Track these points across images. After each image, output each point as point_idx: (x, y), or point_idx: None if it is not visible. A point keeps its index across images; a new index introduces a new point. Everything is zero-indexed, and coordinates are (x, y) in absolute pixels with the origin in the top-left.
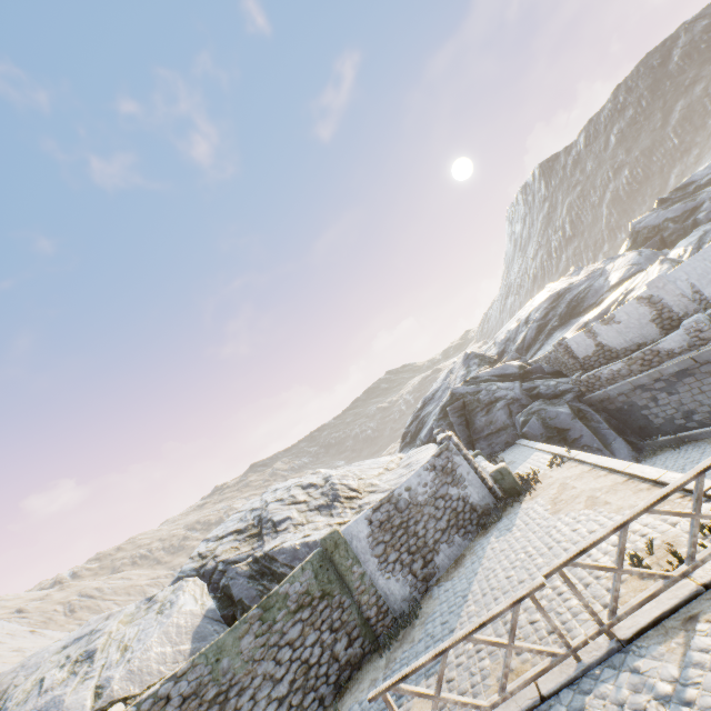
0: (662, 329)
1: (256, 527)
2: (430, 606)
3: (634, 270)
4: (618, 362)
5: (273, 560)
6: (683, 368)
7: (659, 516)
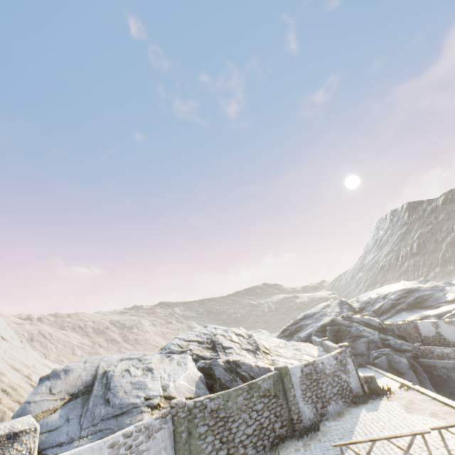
0: None
1: (209, 343)
2: (326, 428)
3: None
4: (448, 348)
5: (238, 366)
6: None
7: None
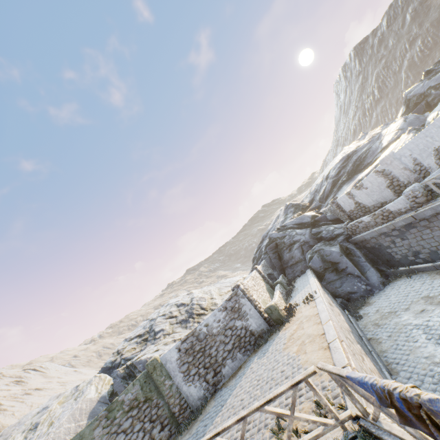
0: (395, 192)
1: (148, 333)
2: (210, 406)
3: (399, 134)
4: (367, 217)
5: (136, 367)
6: (408, 223)
7: (315, 380)
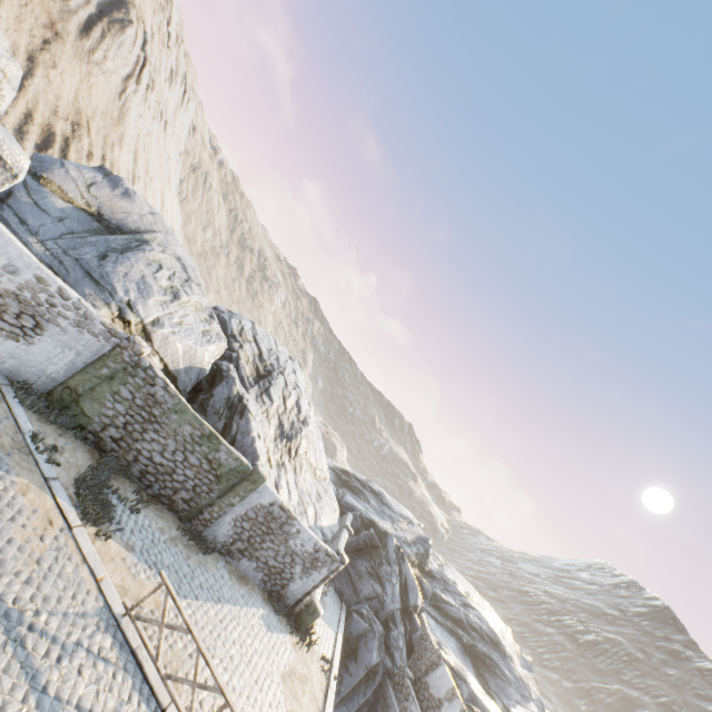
0: None
1: (265, 369)
2: (212, 563)
3: None
4: None
5: (241, 415)
6: None
7: None
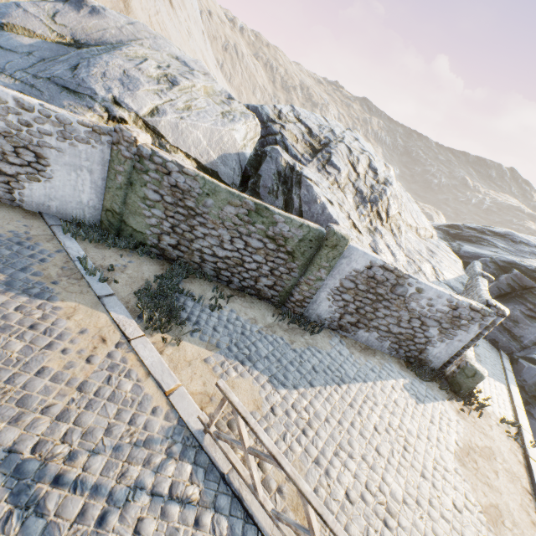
0: None
1: (319, 144)
2: (323, 342)
3: None
4: None
5: (299, 185)
6: None
7: None
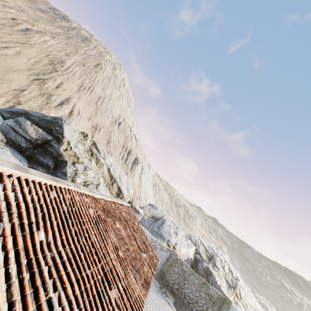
0: None
1: (210, 255)
2: None
3: None
4: None
5: (210, 275)
6: None
7: None
